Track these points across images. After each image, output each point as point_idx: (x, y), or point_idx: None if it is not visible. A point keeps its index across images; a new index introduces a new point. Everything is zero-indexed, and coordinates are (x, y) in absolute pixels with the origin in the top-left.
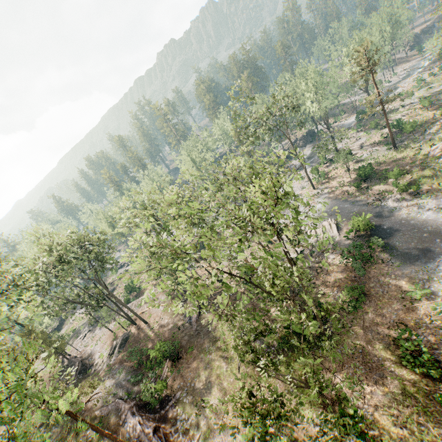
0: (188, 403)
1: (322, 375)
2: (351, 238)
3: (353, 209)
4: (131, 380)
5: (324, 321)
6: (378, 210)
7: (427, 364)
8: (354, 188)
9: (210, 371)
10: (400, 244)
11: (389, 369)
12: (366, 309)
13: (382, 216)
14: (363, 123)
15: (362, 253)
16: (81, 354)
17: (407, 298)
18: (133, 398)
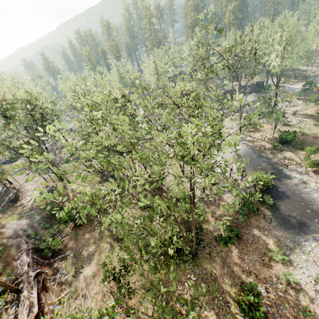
0: (72, 263)
1: (176, 286)
2: (249, 187)
3: (262, 163)
4: (41, 225)
5: (198, 242)
6: (281, 173)
7: (257, 318)
8: (271, 146)
9: (97, 247)
10: (284, 209)
11: (228, 303)
12: (233, 248)
13: (282, 180)
14: (306, 93)
15: (252, 203)
16: (20, 186)
17: (269, 255)
18: (37, 239)
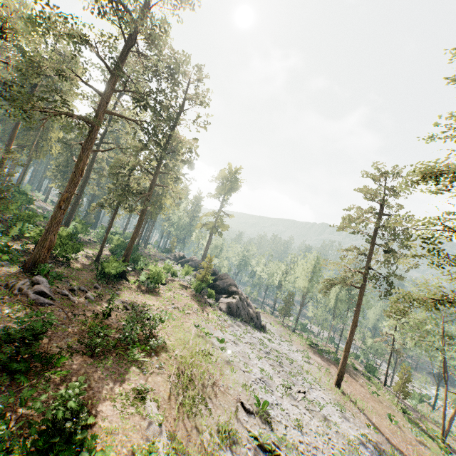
0: None
1: None
2: None
3: None
4: None
5: None
6: None
7: None
8: None
9: None
10: None
11: None
12: None
13: None
14: None
15: None
16: None
17: None
18: None
